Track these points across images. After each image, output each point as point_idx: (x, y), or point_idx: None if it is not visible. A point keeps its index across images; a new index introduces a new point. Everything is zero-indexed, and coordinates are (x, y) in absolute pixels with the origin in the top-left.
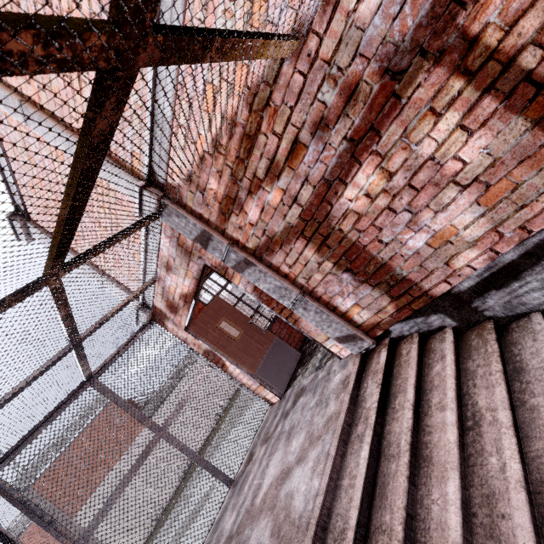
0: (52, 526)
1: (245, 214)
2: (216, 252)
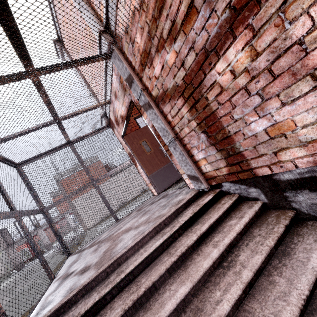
0: (36, 198)
1: (153, 68)
2: (135, 92)
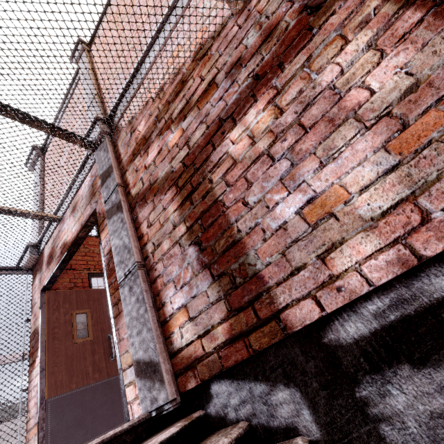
0: None
1: (146, 156)
2: (106, 190)
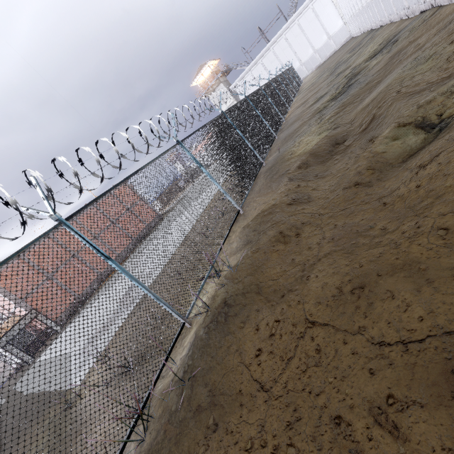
0: None
1: None
2: None
